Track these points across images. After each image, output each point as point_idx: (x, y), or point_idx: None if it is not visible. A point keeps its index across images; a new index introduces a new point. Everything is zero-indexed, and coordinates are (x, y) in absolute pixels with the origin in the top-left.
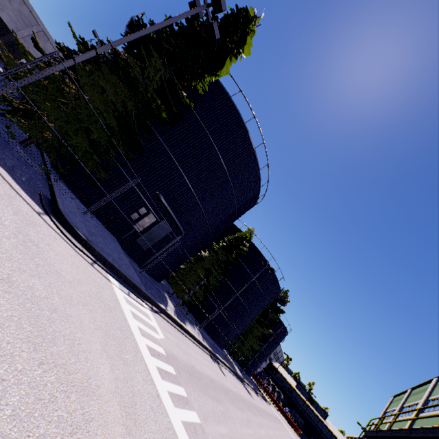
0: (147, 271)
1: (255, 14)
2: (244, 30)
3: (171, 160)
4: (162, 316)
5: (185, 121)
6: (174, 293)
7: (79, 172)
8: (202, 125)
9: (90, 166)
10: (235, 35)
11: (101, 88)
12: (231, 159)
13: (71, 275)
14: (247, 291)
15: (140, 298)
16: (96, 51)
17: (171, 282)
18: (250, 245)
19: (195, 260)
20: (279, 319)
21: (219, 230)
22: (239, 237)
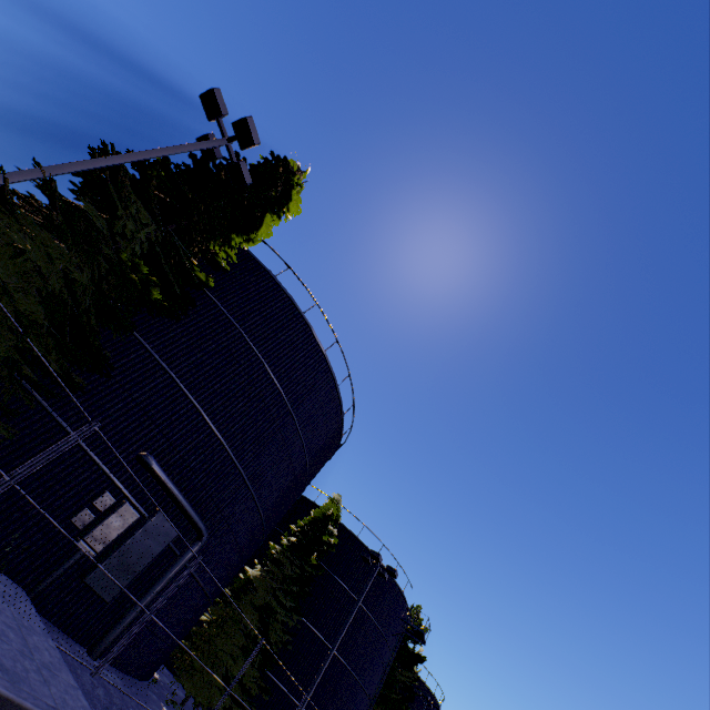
0: (115, 661)
1: (299, 167)
2: (287, 182)
3: (173, 383)
4: None
5: (198, 314)
6: (188, 697)
7: None
8: (229, 319)
9: None
10: (274, 189)
11: (12, 248)
12: (288, 372)
13: None
14: (349, 633)
15: None
16: (4, 175)
17: (178, 671)
18: (339, 531)
19: (233, 593)
20: (418, 678)
21: (280, 510)
22: (319, 518)
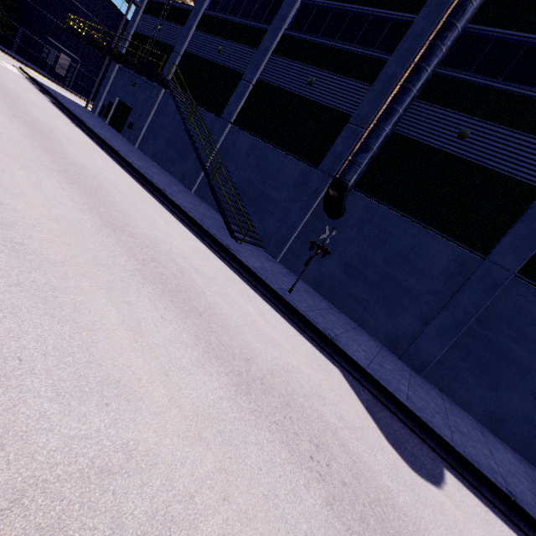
0: (79, 94)
1: None
2: None
3: (40, 11)
4: (73, 94)
5: None
6: None
7: (3, 37)
8: None
9: (0, 29)
10: None
11: None
12: None
13: (6, 56)
14: None
15: (52, 82)
16: None
17: None
18: None
19: None
20: None
21: None
22: None
